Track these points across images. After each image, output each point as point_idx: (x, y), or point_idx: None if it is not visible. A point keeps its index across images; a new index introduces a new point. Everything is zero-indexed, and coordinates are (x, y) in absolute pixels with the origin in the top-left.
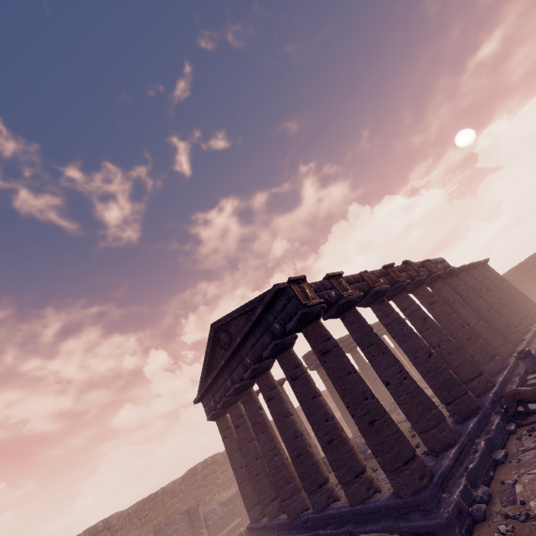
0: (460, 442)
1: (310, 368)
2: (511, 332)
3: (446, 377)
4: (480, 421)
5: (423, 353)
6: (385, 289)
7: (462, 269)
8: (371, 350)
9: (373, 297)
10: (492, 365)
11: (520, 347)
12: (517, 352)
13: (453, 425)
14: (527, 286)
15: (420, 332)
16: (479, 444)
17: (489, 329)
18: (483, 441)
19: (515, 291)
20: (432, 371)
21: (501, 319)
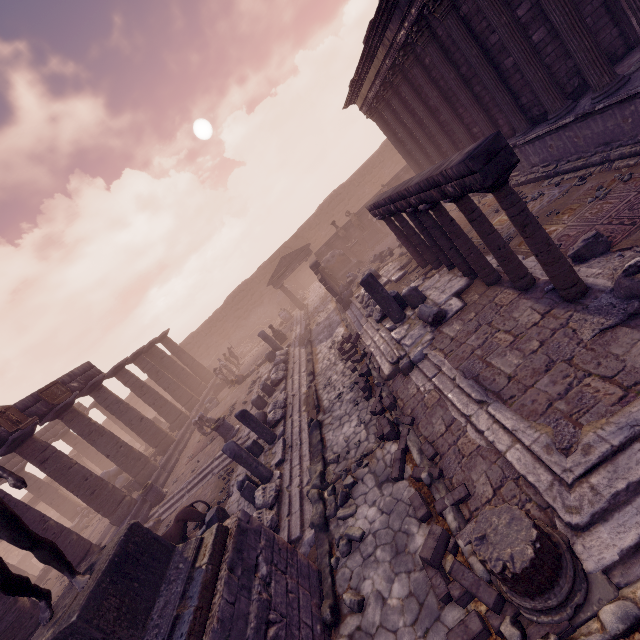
0: None
1: None
2: (162, 438)
3: (9, 621)
4: None
5: None
6: None
7: (122, 366)
8: None
9: None
10: (119, 513)
11: (164, 459)
12: (145, 485)
13: None
14: (216, 340)
15: None
16: None
17: (131, 454)
18: None
19: (192, 363)
20: None
21: (153, 427)
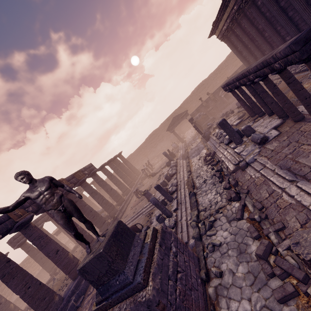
0: (59, 309)
1: (14, 249)
2: (120, 198)
3: (66, 261)
4: (79, 280)
5: (53, 253)
6: (28, 218)
7: (103, 166)
8: (4, 279)
9: (18, 228)
10: (103, 227)
11: (121, 207)
12: (113, 217)
13: (72, 282)
14: (141, 157)
15: (63, 228)
16: (72, 300)
17: (107, 203)
18: (74, 297)
19: (132, 167)
20: (58, 261)
21: (116, 193)
